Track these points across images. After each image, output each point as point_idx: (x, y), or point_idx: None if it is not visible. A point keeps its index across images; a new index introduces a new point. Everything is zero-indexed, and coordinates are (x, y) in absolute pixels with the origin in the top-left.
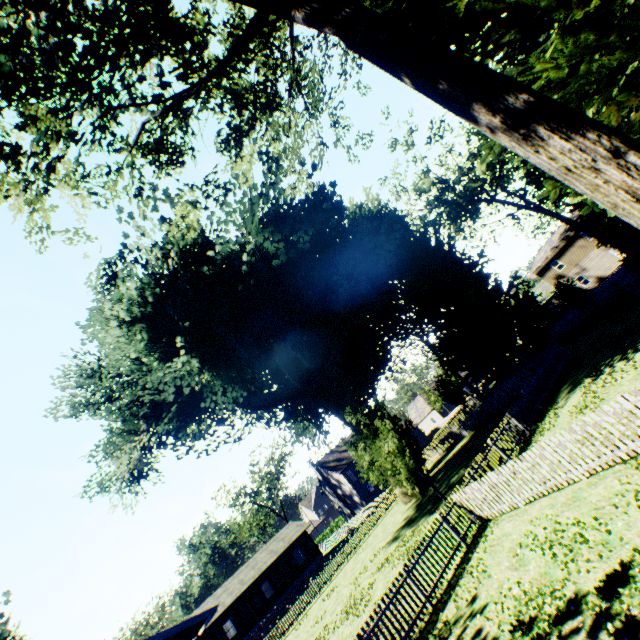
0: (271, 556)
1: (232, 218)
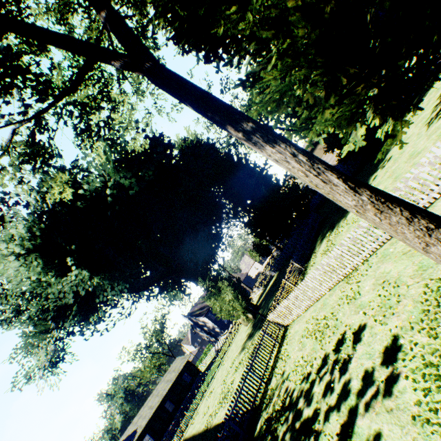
0: (168, 384)
1: (92, 165)
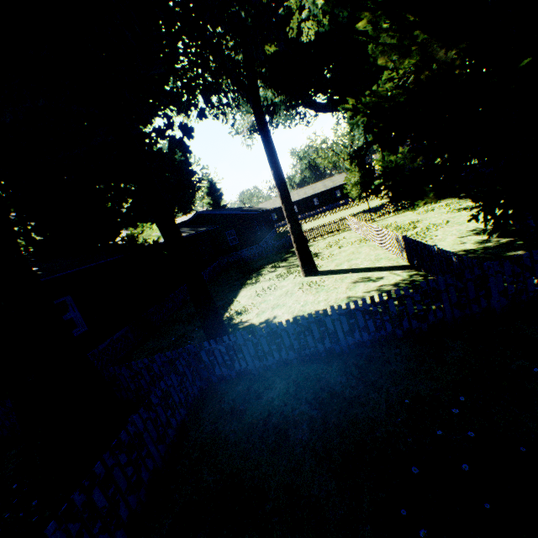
0: (322, 188)
1: None
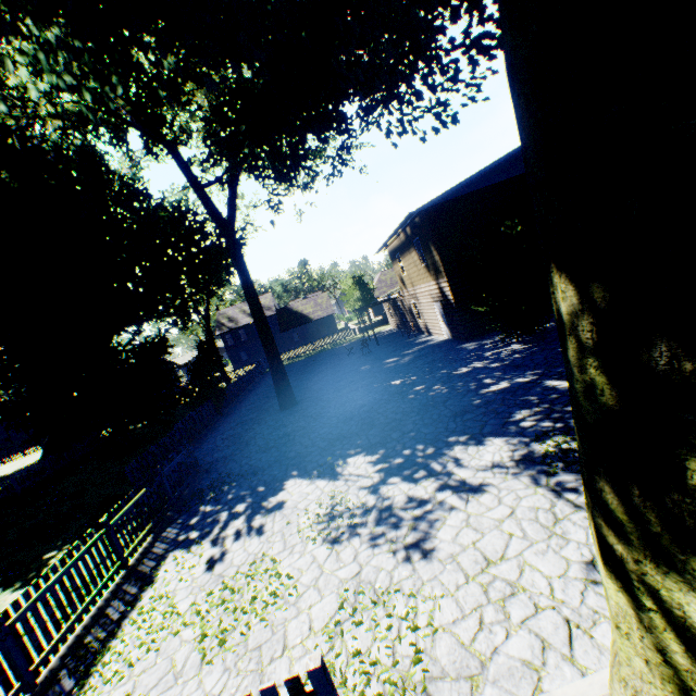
0: None
1: None
